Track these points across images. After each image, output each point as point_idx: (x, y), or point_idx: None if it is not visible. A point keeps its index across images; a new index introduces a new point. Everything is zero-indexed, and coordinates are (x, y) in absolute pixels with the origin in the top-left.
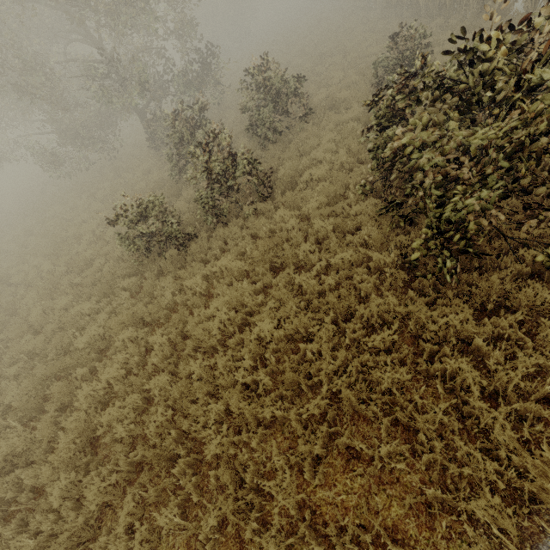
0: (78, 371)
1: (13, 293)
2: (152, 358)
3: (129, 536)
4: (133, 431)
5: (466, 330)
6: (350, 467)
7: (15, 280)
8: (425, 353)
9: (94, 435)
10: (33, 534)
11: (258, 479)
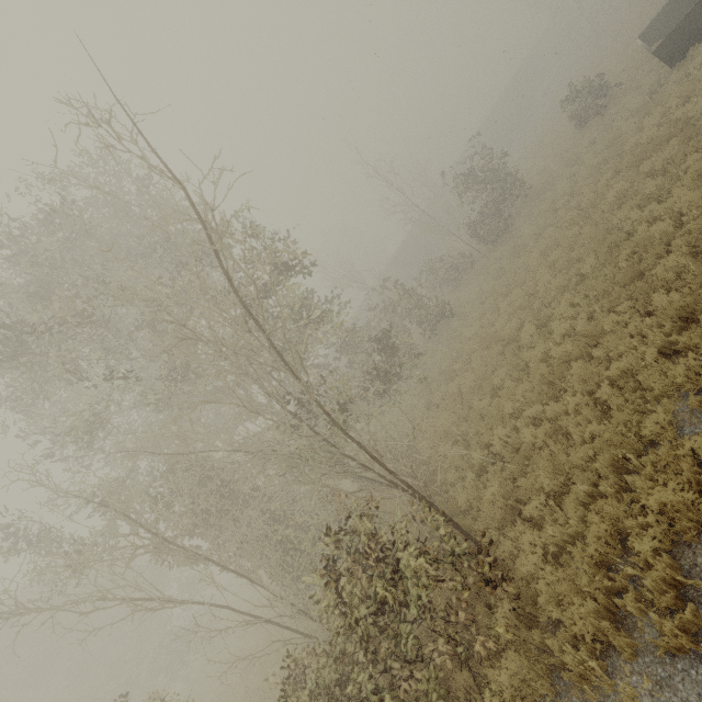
0: None
1: None
2: None
3: None
4: None
5: None
6: None
7: None
8: None
9: None
10: None
11: None
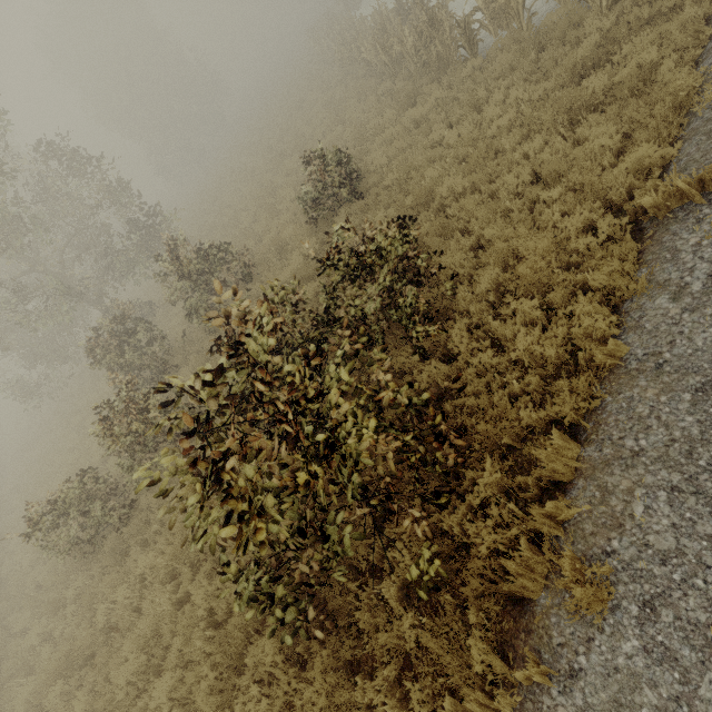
0: None
1: None
2: None
3: None
4: None
5: (338, 699)
6: None
7: None
8: None
9: None
10: None
11: None
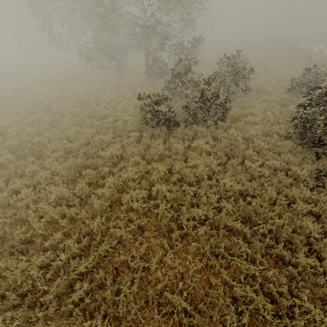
0: (103, 168)
1: (50, 116)
2: (152, 176)
3: (141, 260)
4: (140, 209)
5: None
6: (277, 266)
7: (55, 110)
8: (324, 224)
9: (122, 202)
10: (73, 242)
11: (225, 254)
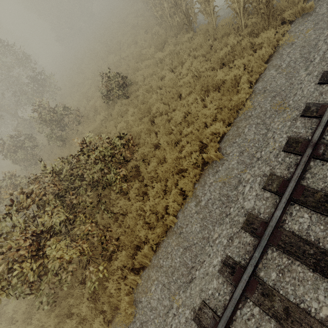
0: None
1: None
2: None
3: None
4: None
5: (60, 326)
6: None
7: None
8: None
9: None
10: None
11: None
